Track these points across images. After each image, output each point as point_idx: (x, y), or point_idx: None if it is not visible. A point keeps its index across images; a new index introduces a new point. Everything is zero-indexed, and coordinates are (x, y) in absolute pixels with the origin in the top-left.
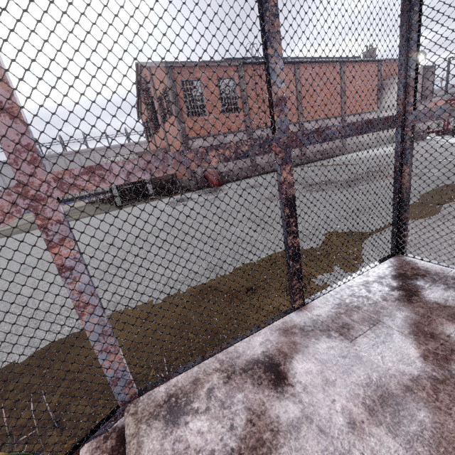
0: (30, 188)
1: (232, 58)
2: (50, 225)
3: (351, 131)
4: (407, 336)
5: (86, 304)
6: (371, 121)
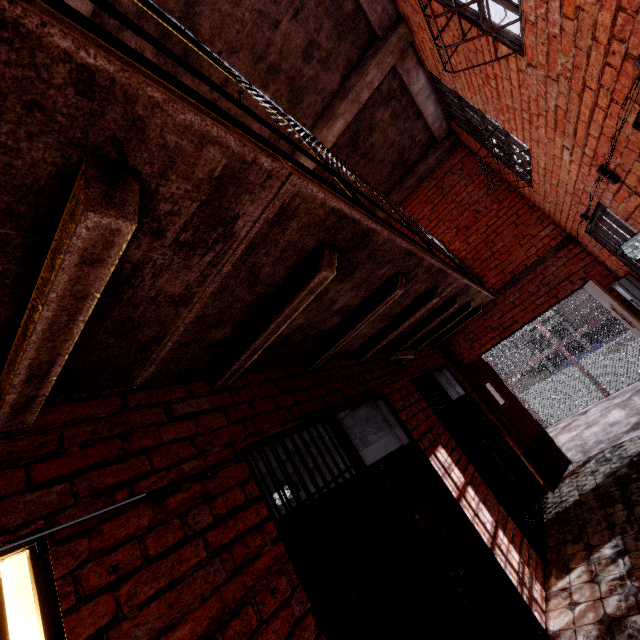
0: (503, 379)
1: (530, 337)
2: (509, 385)
3: (588, 328)
4: (631, 393)
5: (522, 401)
6: (598, 319)
